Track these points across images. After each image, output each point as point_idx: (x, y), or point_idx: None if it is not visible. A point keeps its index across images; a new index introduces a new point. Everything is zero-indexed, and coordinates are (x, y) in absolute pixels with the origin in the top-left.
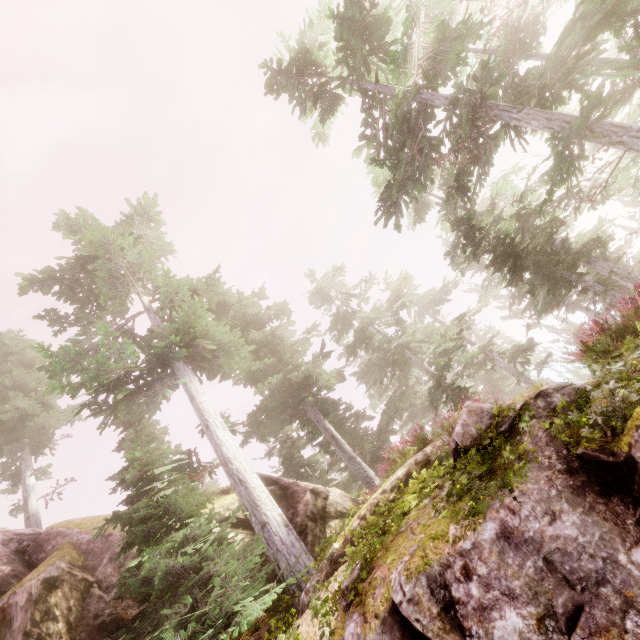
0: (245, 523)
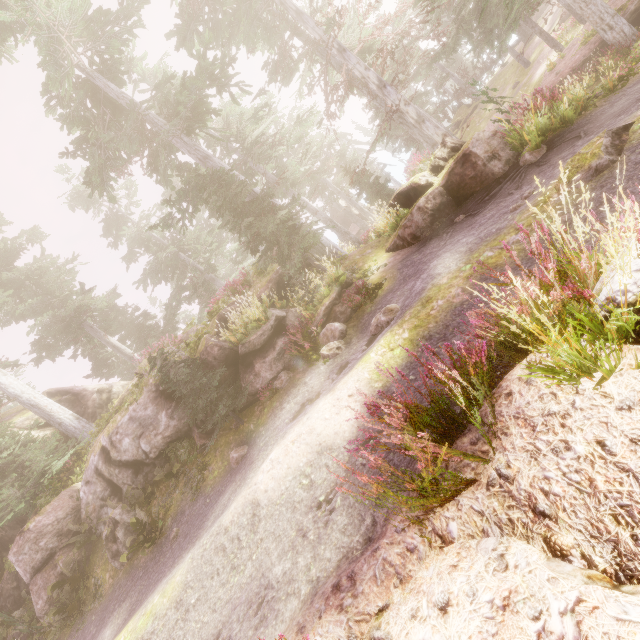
0: (50, 424)
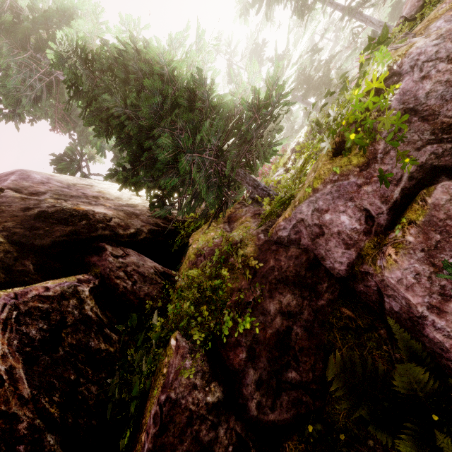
0: None
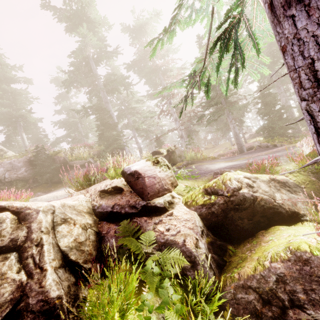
0: None
